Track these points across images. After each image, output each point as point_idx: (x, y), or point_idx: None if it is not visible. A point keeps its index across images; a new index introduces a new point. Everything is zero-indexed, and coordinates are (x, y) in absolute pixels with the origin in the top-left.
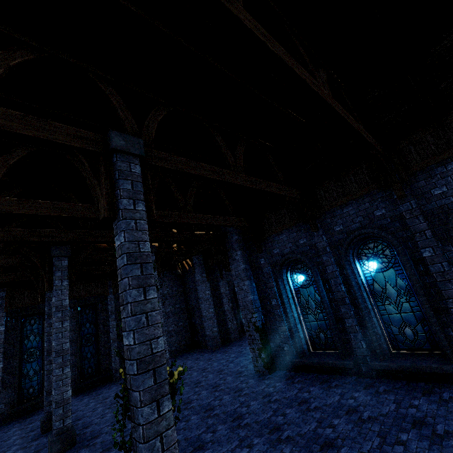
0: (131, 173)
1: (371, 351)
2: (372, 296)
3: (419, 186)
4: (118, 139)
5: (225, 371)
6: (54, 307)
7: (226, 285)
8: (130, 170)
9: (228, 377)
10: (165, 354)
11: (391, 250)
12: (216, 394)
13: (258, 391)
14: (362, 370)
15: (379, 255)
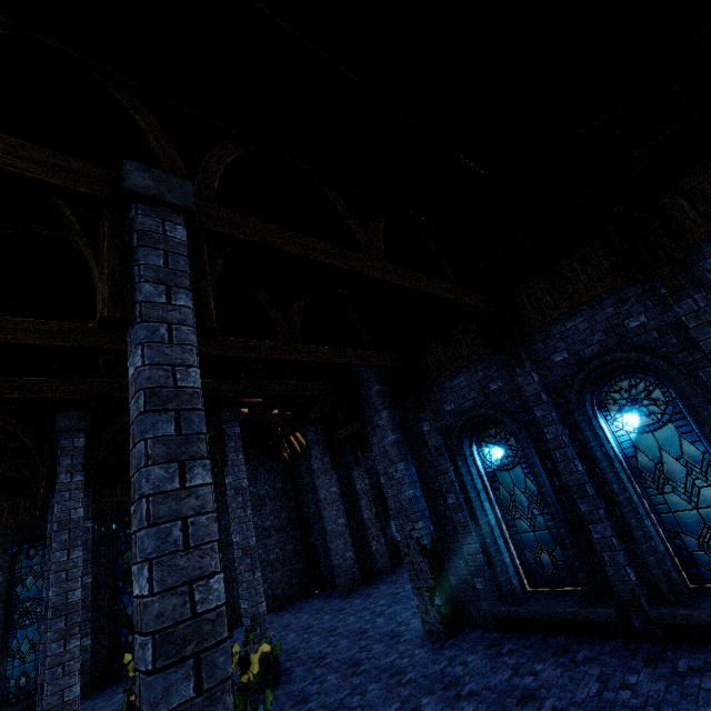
0: (165, 237)
1: (649, 586)
2: (637, 479)
3: (707, 268)
4: (141, 176)
5: (369, 634)
6: (56, 523)
7: (364, 476)
8: (164, 232)
9: (375, 645)
10: (260, 605)
11: (665, 389)
12: (355, 682)
13: (434, 674)
14: (634, 626)
15: (642, 400)
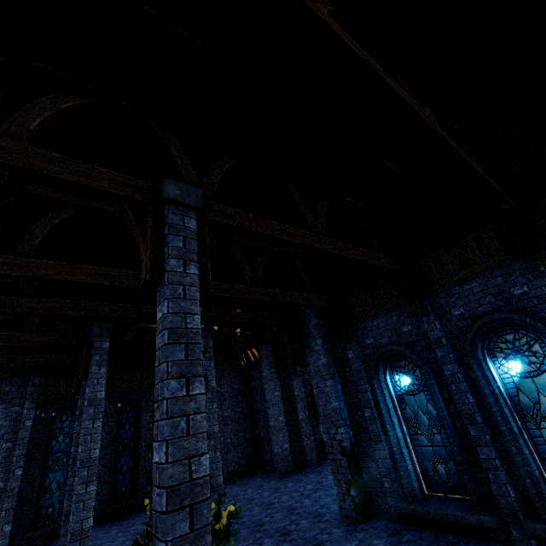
0: (184, 227)
1: (525, 503)
2: (518, 414)
3: None
4: (172, 188)
5: (298, 511)
6: (87, 400)
7: (301, 385)
8: (183, 224)
9: (302, 521)
10: (218, 477)
11: (543, 345)
12: None
13: None
14: (512, 534)
15: (524, 351)
